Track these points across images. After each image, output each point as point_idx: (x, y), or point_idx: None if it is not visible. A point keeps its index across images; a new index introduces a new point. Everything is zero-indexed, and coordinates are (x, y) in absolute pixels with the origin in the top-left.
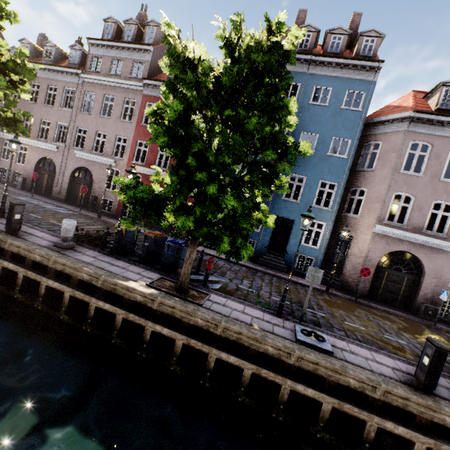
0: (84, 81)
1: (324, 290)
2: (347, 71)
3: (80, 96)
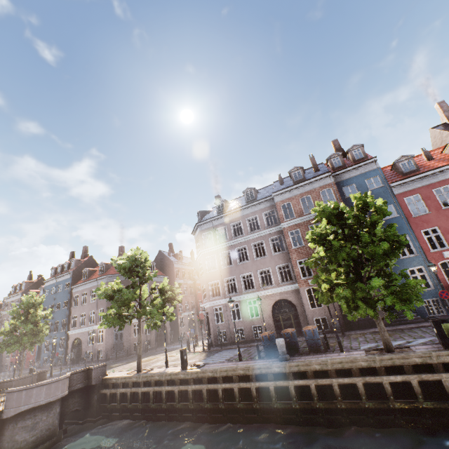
0: (3, 314)
1: (49, 368)
2: (65, 276)
3: (2, 321)
